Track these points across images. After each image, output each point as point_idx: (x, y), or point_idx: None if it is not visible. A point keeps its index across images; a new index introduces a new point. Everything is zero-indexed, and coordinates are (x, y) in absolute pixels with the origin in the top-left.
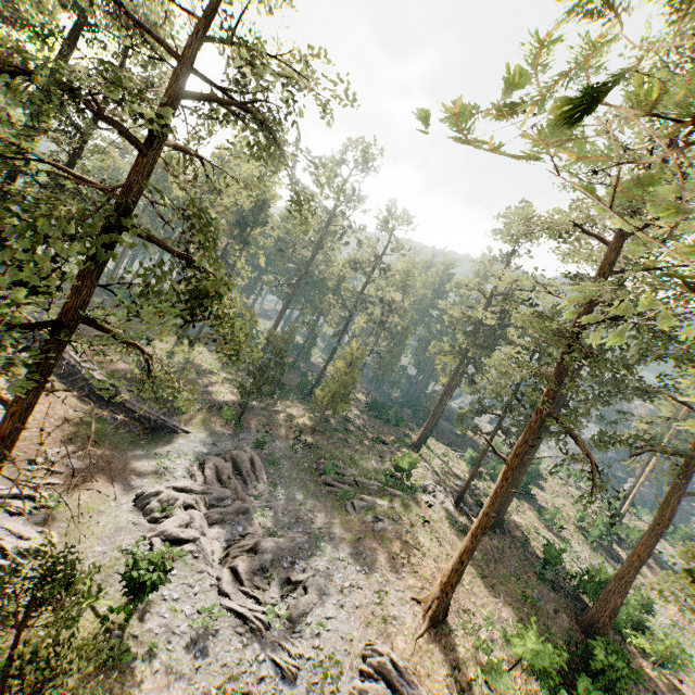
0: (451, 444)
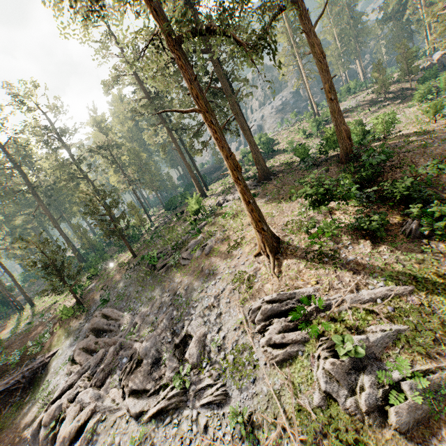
0: (223, 177)
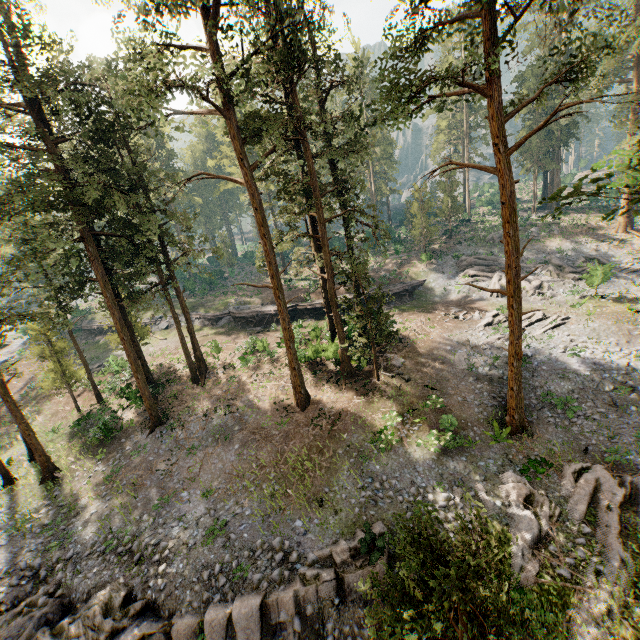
0: None
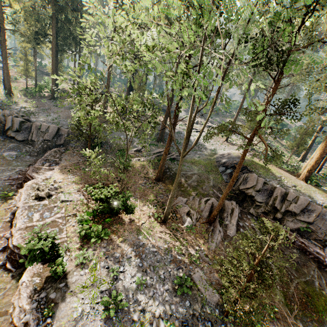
0: None
